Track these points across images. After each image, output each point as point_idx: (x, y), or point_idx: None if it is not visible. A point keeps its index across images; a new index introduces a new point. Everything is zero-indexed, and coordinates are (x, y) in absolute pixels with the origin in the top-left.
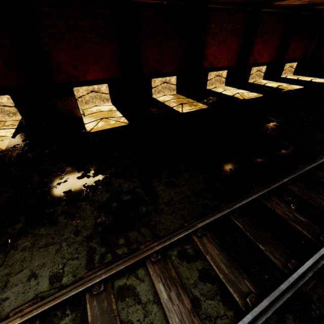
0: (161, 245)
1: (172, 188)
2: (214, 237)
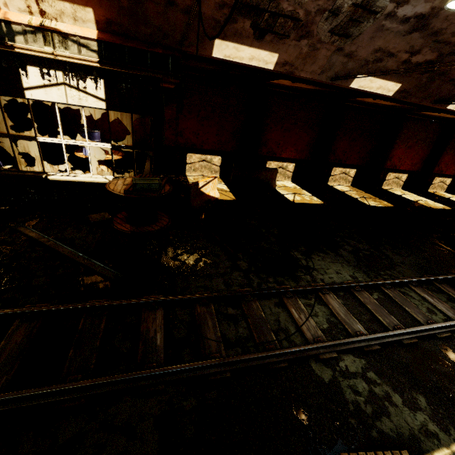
0: (417, 279)
1: (400, 256)
2: (450, 286)
